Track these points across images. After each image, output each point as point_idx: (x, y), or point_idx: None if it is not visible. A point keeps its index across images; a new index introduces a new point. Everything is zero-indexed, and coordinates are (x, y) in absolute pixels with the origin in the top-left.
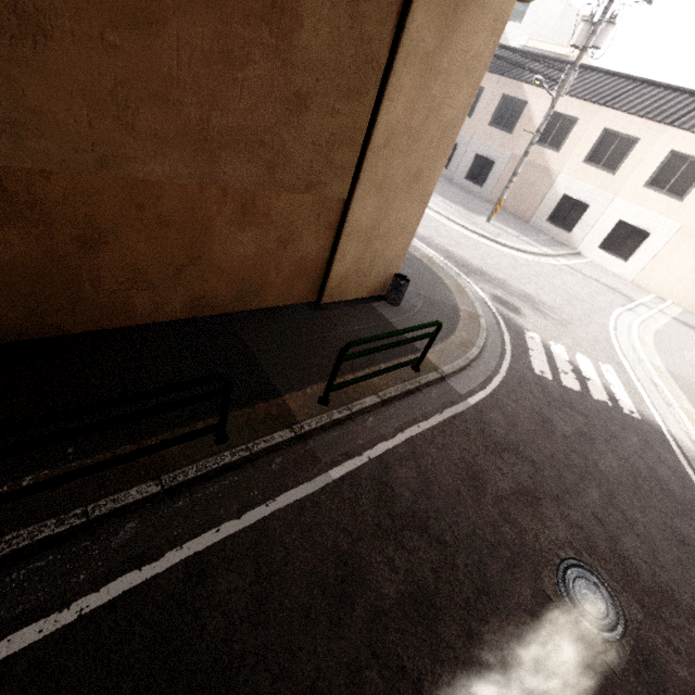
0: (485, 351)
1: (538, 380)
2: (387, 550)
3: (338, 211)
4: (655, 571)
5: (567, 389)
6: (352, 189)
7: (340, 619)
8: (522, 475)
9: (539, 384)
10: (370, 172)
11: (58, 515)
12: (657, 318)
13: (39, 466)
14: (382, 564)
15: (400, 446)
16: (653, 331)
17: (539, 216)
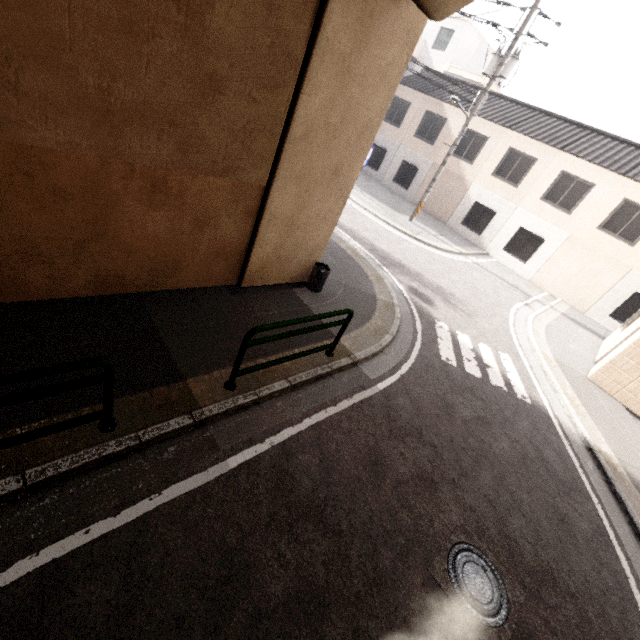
0: (398, 338)
1: (444, 367)
2: (279, 543)
3: (257, 197)
4: (537, 551)
5: (469, 375)
6: (271, 177)
7: (217, 627)
8: (423, 459)
9: (444, 371)
10: (289, 162)
11: None
12: (549, 313)
13: None
14: (272, 559)
15: (305, 432)
16: (545, 325)
17: (454, 219)
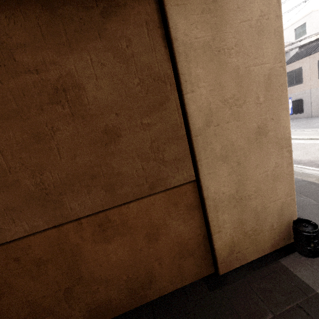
0: None
1: None
2: None
3: (193, 192)
4: None
5: None
6: (195, 171)
7: None
8: None
9: None
10: (205, 150)
11: None
12: None
13: None
14: None
15: None
16: None
17: None
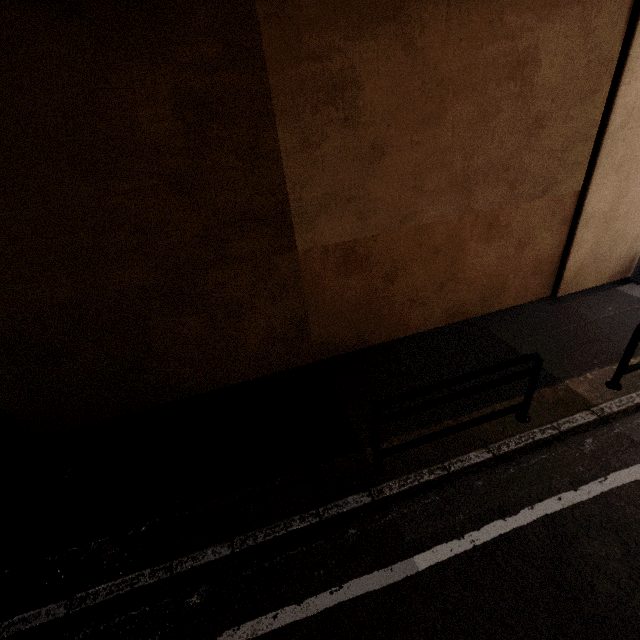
0: None
1: None
2: None
3: (571, 204)
4: None
5: None
6: (587, 179)
7: None
8: None
9: None
10: (607, 157)
11: (425, 467)
12: None
13: (397, 432)
14: None
15: None
16: None
17: None
